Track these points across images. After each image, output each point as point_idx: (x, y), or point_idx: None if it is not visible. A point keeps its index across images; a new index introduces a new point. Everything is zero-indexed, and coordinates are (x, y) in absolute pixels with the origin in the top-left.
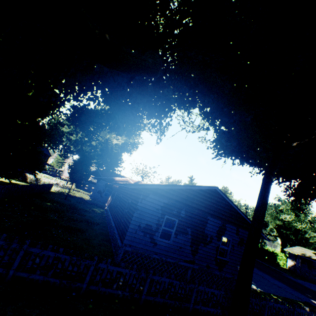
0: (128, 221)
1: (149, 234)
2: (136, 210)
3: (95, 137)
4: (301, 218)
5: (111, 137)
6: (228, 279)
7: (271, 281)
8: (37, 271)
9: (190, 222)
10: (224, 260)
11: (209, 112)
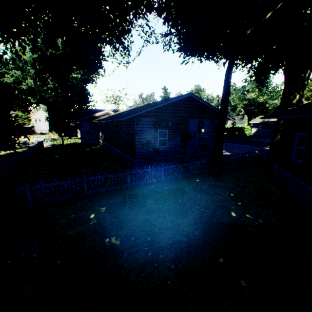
0: (133, 144)
1: (151, 147)
2: (136, 134)
3: None
4: (263, 92)
5: None
6: (210, 154)
7: (238, 147)
8: (99, 187)
9: (177, 128)
10: (205, 144)
11: (171, 26)
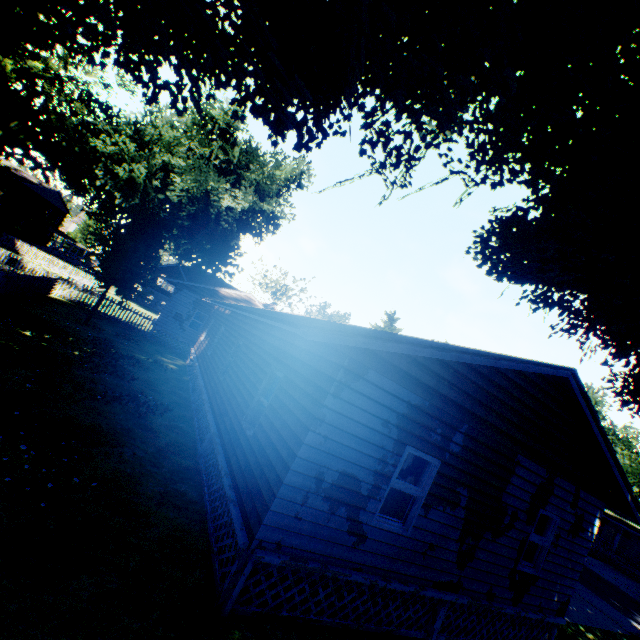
0: (277, 454)
1: (348, 508)
2: (316, 423)
3: (179, 181)
4: None
5: (219, 187)
6: (527, 620)
7: None
8: None
9: (471, 470)
10: (531, 575)
11: None
